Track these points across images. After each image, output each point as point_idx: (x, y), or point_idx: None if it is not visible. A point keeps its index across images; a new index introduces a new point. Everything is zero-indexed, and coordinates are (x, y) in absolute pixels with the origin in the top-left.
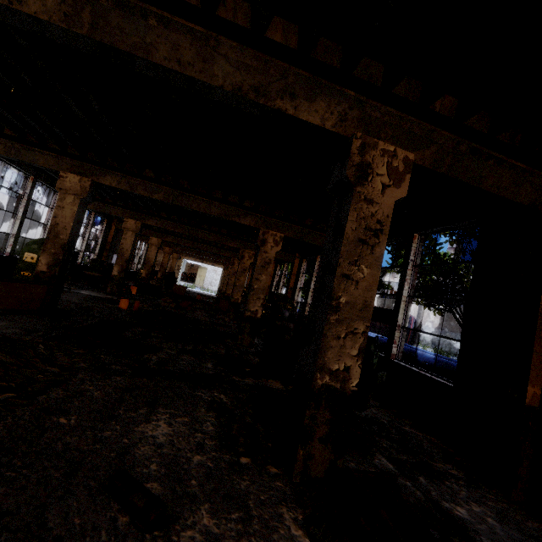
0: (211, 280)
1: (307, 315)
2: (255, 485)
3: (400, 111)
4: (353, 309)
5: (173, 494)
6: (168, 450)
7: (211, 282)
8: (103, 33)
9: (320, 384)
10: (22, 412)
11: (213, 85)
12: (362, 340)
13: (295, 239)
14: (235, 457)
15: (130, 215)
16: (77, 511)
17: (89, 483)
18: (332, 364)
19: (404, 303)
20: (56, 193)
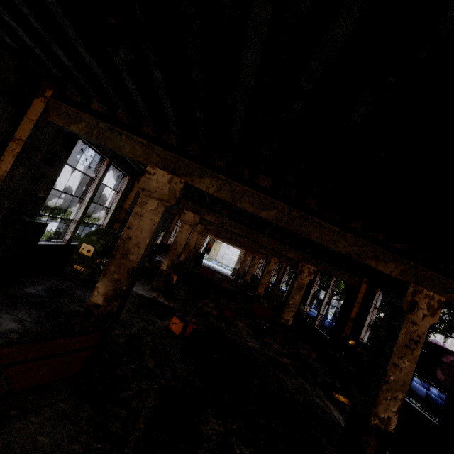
0: (223, 254)
1: None
2: None
3: None
4: None
5: None
6: None
7: (223, 256)
8: None
9: None
10: None
11: None
12: None
13: None
14: None
15: (190, 207)
16: None
17: None
18: None
19: None
20: (125, 176)
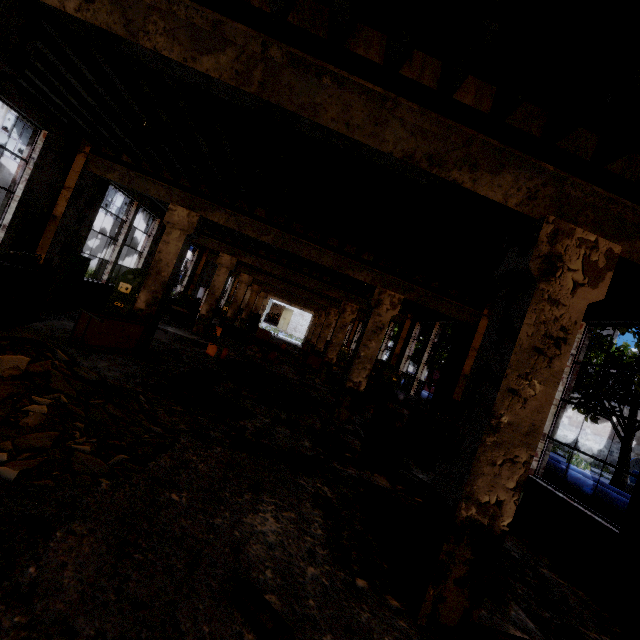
0: (296, 325)
1: (415, 391)
2: (376, 620)
3: (607, 187)
4: (516, 432)
5: (292, 613)
6: (280, 553)
7: (295, 327)
8: (272, 92)
9: (464, 516)
10: (137, 480)
11: (381, 151)
12: (522, 471)
13: (417, 303)
14: (350, 577)
15: (227, 250)
16: (204, 616)
17: (210, 582)
18: (481, 495)
19: (555, 407)
20: (155, 220)
